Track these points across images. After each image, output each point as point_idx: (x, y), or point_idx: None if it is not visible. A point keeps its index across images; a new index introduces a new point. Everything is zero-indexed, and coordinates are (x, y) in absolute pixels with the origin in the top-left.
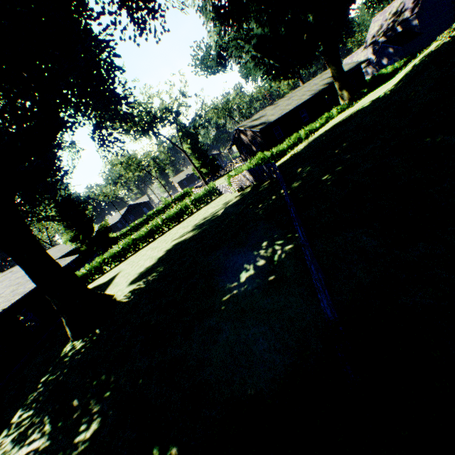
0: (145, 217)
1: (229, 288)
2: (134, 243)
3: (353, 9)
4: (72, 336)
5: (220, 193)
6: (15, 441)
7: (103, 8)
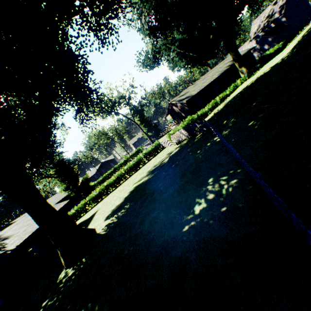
0: (112, 169)
1: (186, 220)
2: (106, 188)
3: (243, 13)
4: (65, 265)
5: (163, 147)
6: None
7: (78, 33)
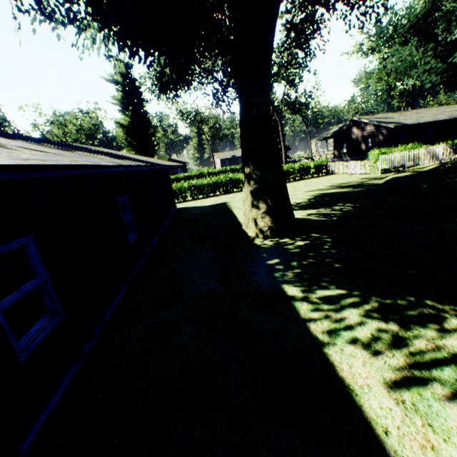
0: (197, 174)
1: None
2: (226, 183)
3: None
4: (271, 230)
5: (327, 173)
6: (387, 320)
7: None
